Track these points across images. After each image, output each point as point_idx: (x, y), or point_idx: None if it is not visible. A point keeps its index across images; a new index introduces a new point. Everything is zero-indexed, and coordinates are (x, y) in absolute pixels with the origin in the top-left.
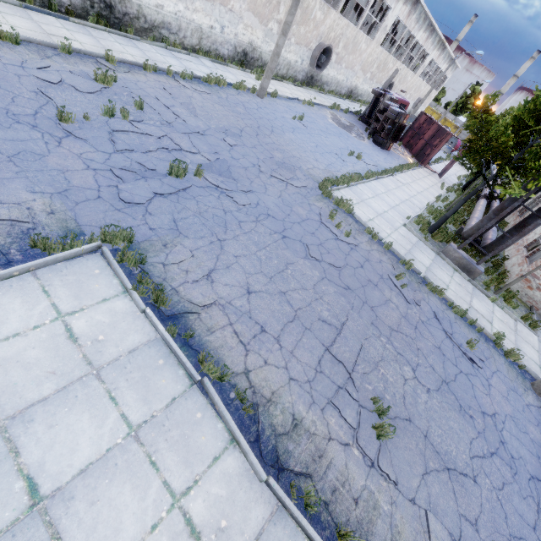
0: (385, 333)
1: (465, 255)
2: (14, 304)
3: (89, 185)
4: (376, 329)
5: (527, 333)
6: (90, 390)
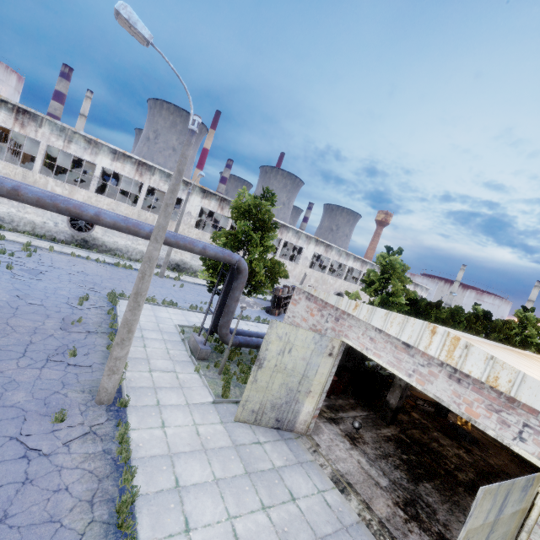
0: None
1: (199, 339)
2: None
3: None
4: None
5: (200, 393)
6: None
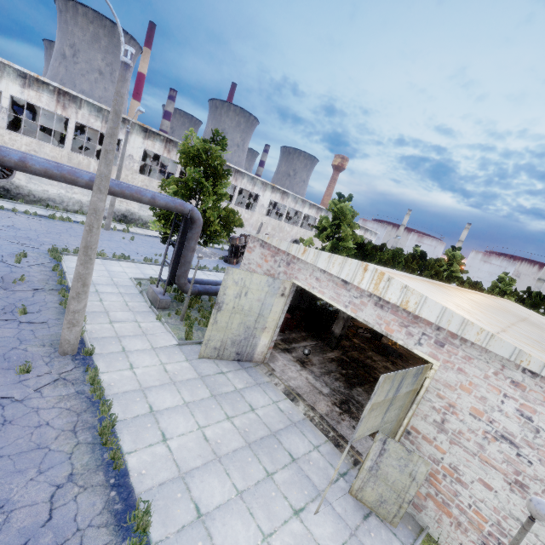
0: None
1: (158, 290)
2: None
3: None
4: None
5: (164, 338)
6: None
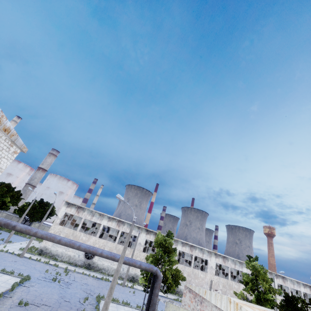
0: (53, 309)
1: None
2: (8, 277)
3: (35, 276)
4: (52, 307)
5: None
6: (2, 282)
